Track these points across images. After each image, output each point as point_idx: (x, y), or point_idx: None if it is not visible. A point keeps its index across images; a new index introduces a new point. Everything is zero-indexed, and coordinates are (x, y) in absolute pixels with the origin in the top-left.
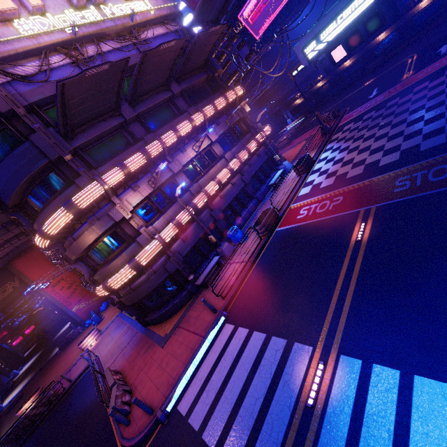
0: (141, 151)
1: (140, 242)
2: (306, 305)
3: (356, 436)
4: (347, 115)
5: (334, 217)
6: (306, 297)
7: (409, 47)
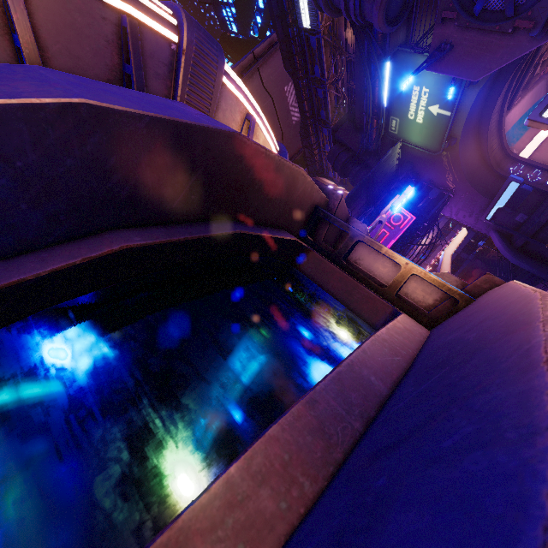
0: None
1: None
2: None
3: None
4: None
5: None
6: None
7: None
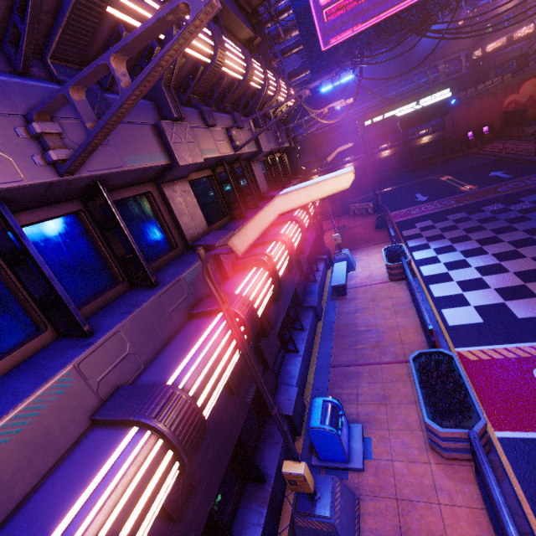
0: None
1: None
2: None
3: None
4: (397, 212)
5: None
6: None
7: (419, 171)
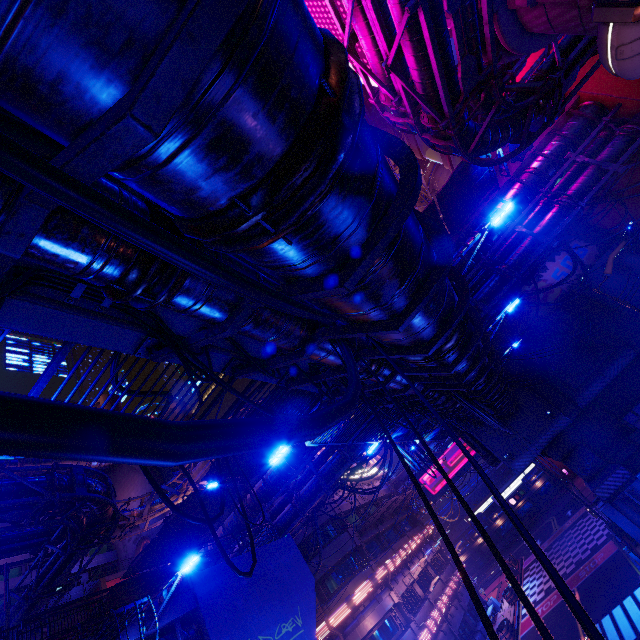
0: (397, 552)
1: (413, 628)
2: (567, 635)
3: (605, 634)
4: (526, 560)
5: (557, 603)
6: (565, 633)
7: (546, 512)
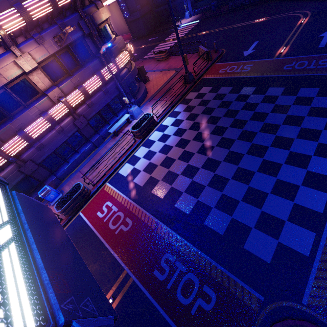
0: None
1: None
2: None
3: None
4: (217, 65)
5: (109, 254)
6: None
7: None
